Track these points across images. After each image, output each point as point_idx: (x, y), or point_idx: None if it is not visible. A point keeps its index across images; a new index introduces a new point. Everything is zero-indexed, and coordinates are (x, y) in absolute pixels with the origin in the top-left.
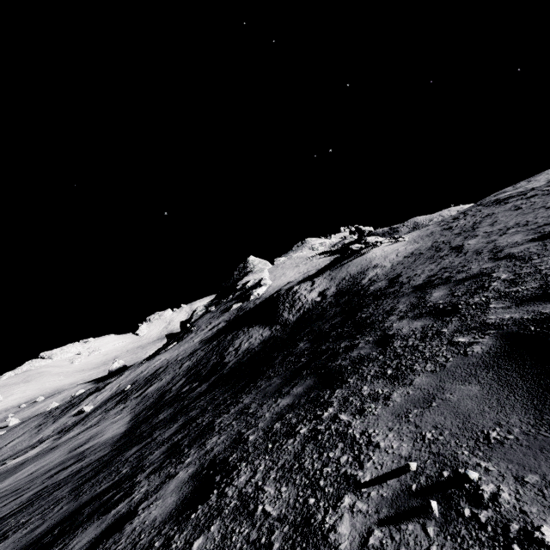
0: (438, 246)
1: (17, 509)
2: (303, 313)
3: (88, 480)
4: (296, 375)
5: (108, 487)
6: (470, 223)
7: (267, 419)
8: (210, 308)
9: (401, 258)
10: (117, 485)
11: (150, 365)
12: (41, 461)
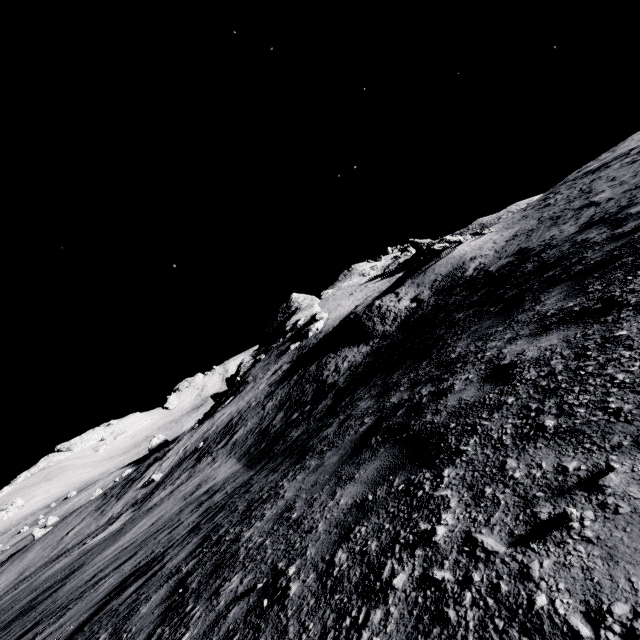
0: (552, 216)
1: (205, 518)
2: (402, 321)
3: (303, 456)
4: (513, 306)
5: (377, 420)
6: (575, 192)
7: (559, 303)
8: (260, 357)
9: (503, 243)
10: (393, 412)
11: (215, 421)
12: (153, 515)
